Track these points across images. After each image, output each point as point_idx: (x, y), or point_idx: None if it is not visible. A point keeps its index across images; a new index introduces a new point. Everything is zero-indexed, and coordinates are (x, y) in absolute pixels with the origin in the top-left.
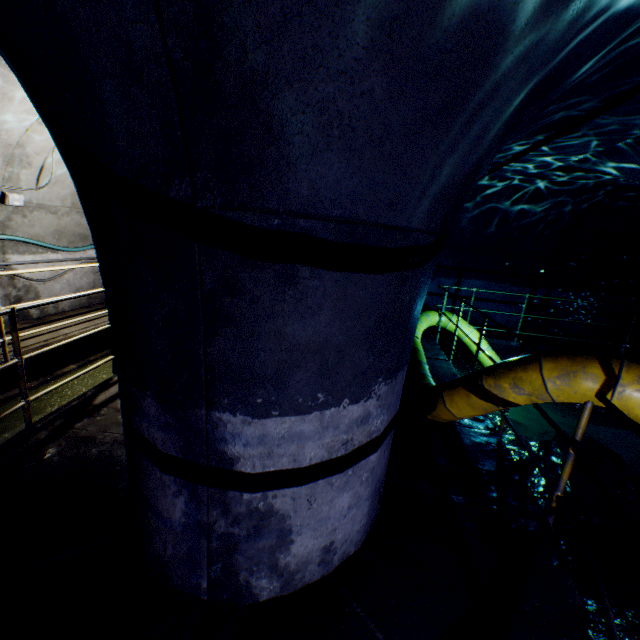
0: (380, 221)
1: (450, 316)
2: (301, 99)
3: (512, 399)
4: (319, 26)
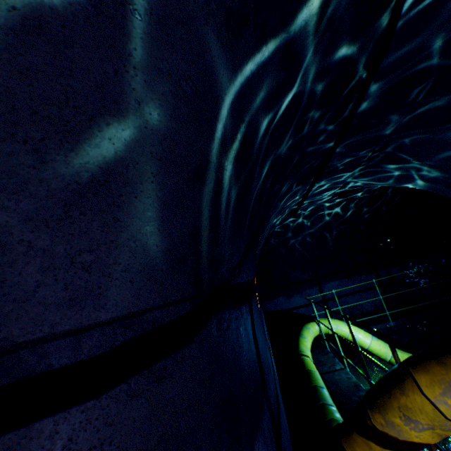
0: (62, 329)
1: (326, 321)
2: None
3: (417, 438)
4: None
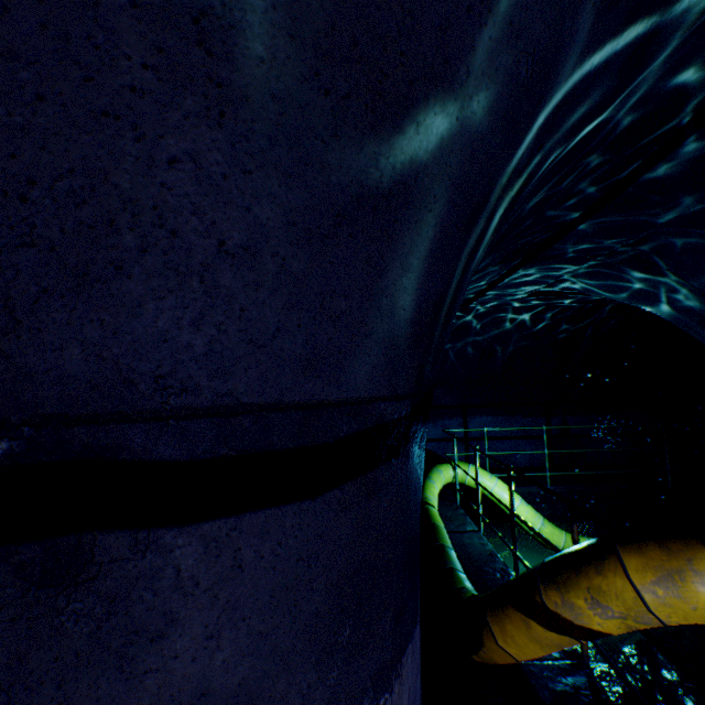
0: (291, 399)
1: (466, 467)
2: (7, 169)
3: (598, 626)
4: (4, 6)
